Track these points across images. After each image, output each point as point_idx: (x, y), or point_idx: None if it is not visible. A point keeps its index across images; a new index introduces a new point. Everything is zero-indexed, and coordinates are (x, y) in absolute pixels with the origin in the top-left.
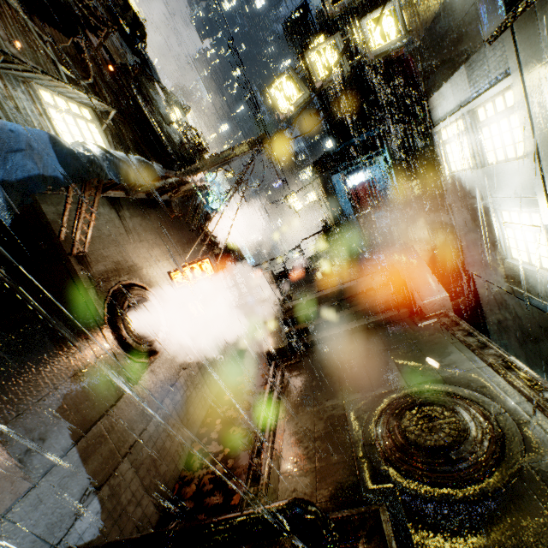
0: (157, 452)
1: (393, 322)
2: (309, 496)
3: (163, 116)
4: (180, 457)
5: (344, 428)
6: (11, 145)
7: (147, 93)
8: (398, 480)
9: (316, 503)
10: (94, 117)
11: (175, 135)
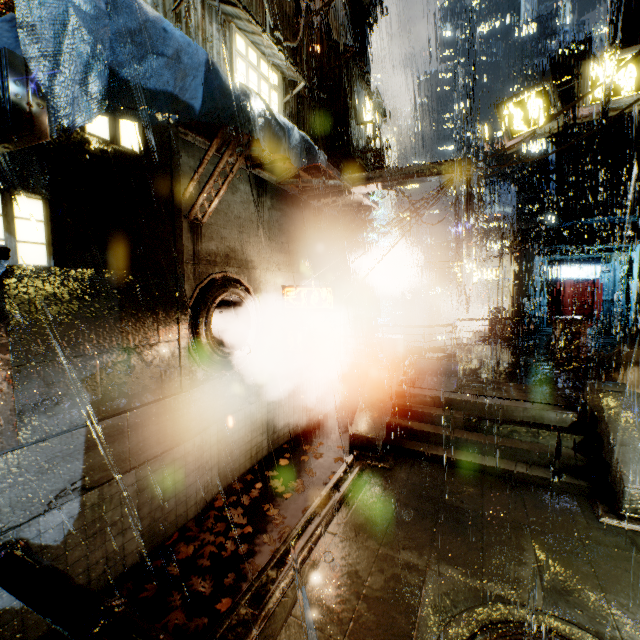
0: (173, 483)
1: (555, 490)
2: None
3: (356, 112)
4: (196, 503)
5: (411, 611)
6: (157, 45)
7: (350, 82)
8: None
9: None
10: (281, 86)
11: (360, 139)
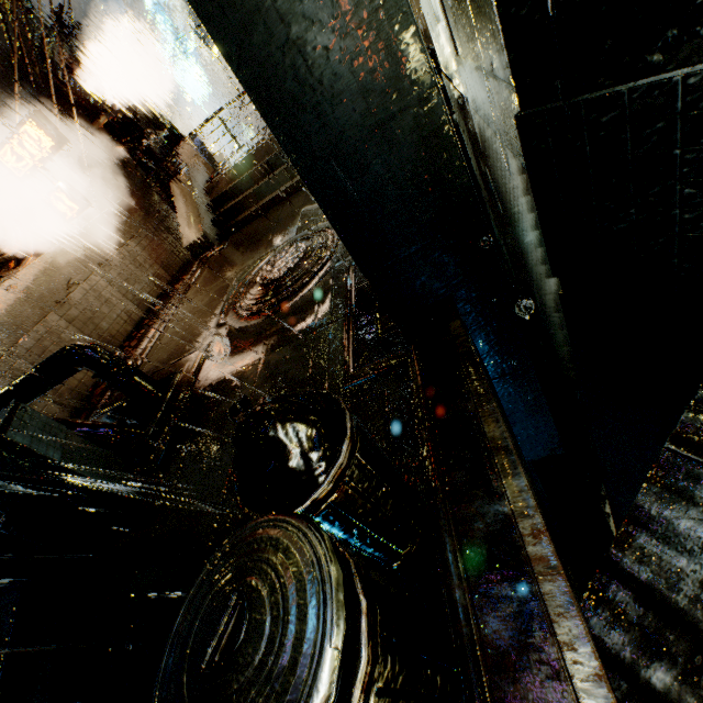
0: None
1: None
2: (167, 357)
3: None
4: None
5: (222, 295)
6: None
7: None
8: (234, 321)
9: (168, 361)
10: None
11: None
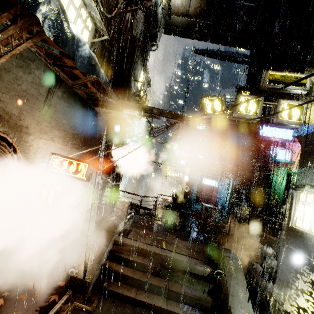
0: None
1: None
2: None
3: (135, 74)
4: None
5: None
6: None
7: (136, 58)
8: None
9: None
10: (92, 31)
11: (133, 88)
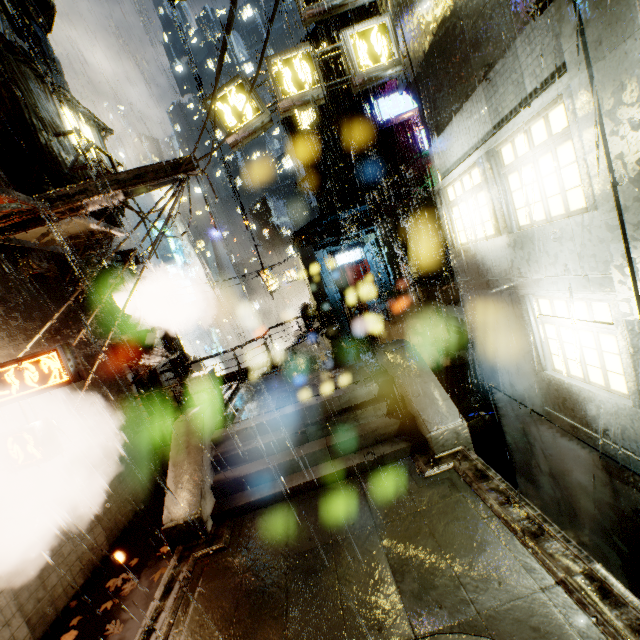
0: None
1: (386, 465)
2: None
3: (44, 120)
4: None
5: None
6: None
7: (15, 80)
8: None
9: None
10: None
11: (66, 155)
